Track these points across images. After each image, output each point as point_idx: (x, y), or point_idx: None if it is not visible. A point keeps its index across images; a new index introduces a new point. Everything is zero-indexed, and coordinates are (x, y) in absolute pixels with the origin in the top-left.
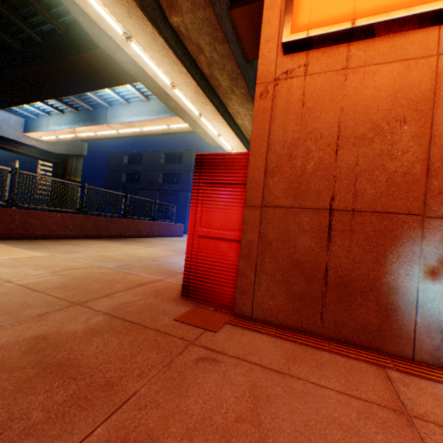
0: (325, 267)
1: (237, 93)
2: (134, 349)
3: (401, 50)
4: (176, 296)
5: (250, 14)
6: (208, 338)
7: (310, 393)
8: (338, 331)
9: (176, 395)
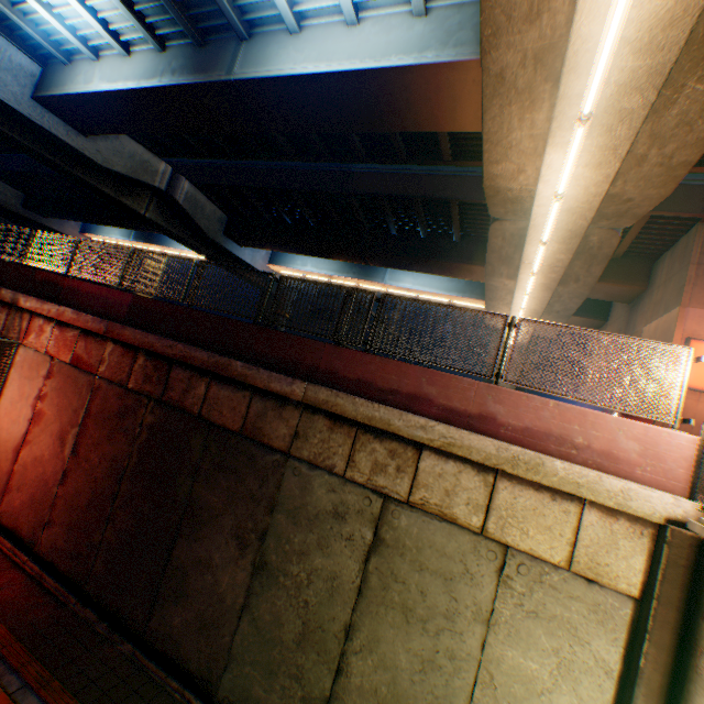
0: None
1: (560, 313)
2: None
3: None
4: None
5: (602, 286)
6: None
7: None
8: None
9: None
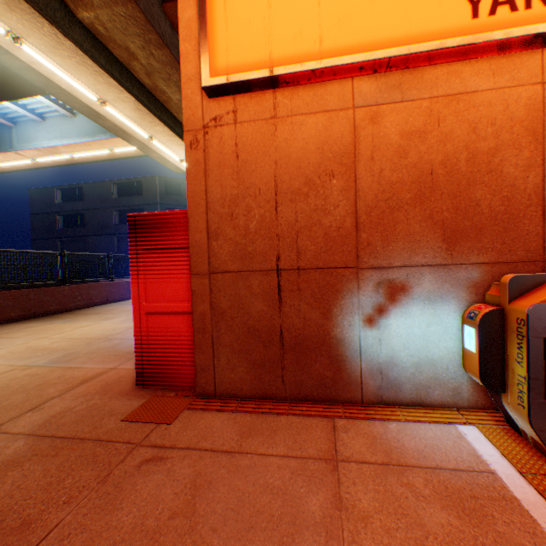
0: (281, 329)
1: None
2: (64, 472)
3: (323, 100)
4: (131, 387)
5: None
6: (160, 433)
7: (254, 466)
8: (300, 391)
9: (108, 512)
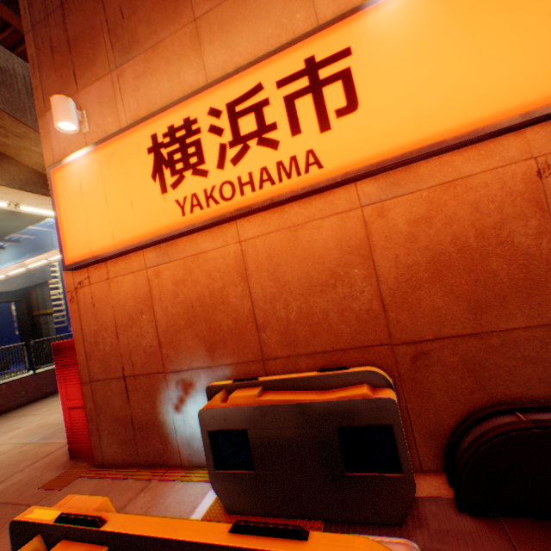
0: (132, 417)
1: None
2: None
3: (131, 265)
4: (67, 459)
5: None
6: (50, 497)
7: None
8: (148, 459)
9: None
